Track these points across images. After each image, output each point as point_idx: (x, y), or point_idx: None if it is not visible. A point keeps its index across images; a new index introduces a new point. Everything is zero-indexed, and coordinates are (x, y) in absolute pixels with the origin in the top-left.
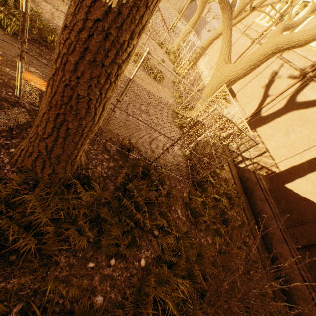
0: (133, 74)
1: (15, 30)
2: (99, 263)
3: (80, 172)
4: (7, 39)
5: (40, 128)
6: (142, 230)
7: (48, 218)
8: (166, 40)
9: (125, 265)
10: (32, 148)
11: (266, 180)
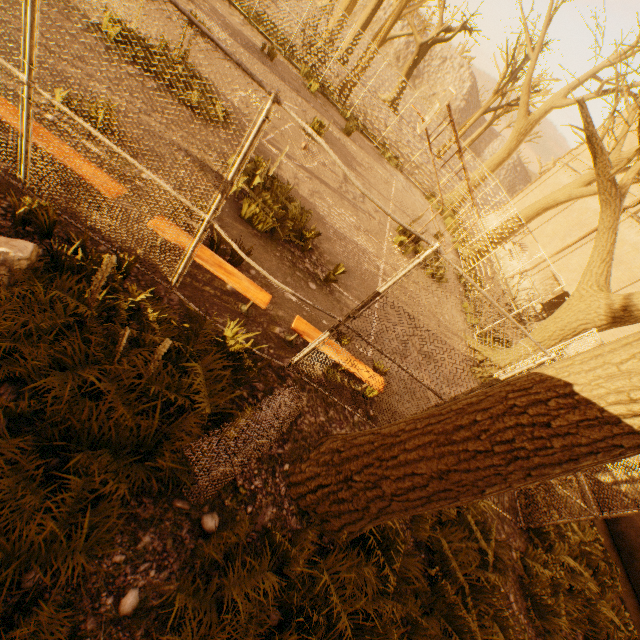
0: (506, 374)
1: (267, 228)
2: None
3: None
4: (257, 243)
5: (388, 481)
6: None
7: (348, 620)
8: (433, 182)
9: None
10: (350, 495)
11: None
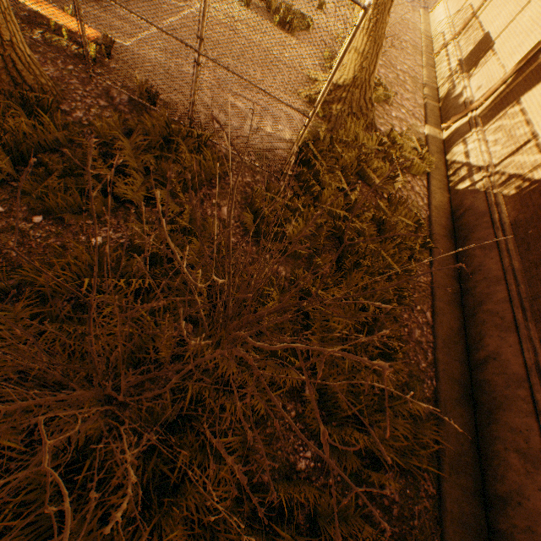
0: None
1: None
2: (14, 213)
3: (23, 94)
4: None
5: None
6: (122, 205)
7: None
8: None
9: (59, 232)
10: None
11: (512, 205)
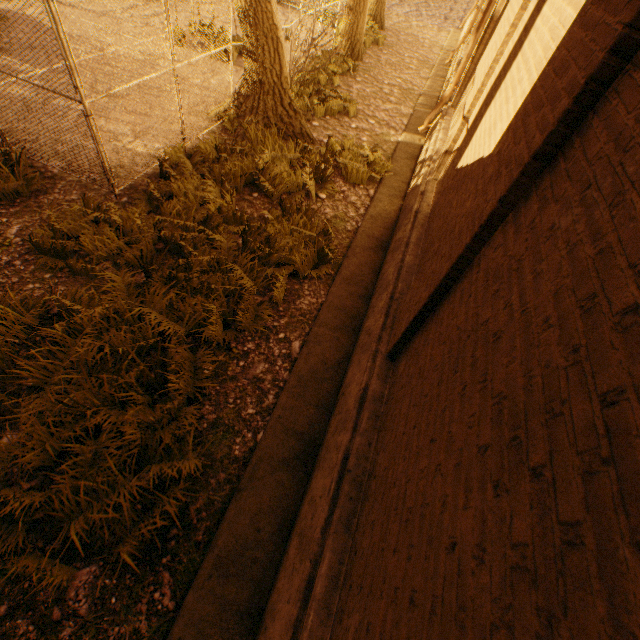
0: None
1: None
2: None
3: None
4: None
5: None
6: None
7: None
8: None
9: None
10: None
11: (437, 189)
